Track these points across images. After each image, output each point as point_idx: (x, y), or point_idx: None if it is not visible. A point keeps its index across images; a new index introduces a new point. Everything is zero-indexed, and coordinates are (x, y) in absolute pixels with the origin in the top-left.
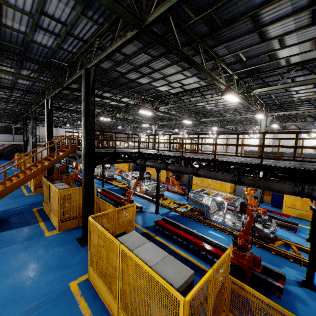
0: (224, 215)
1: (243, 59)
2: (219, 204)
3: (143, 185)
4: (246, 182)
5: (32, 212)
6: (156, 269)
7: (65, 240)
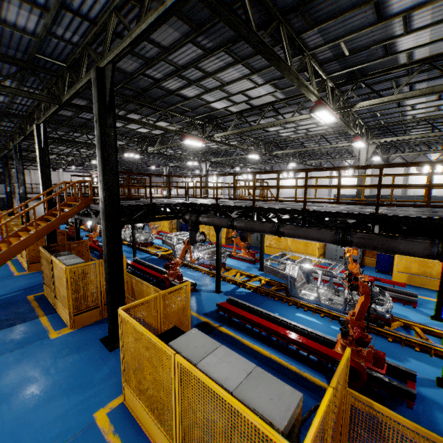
0: (318, 290)
1: (345, 53)
2: (308, 273)
3: (196, 251)
4: (356, 242)
5: (28, 301)
6: (241, 396)
7: (83, 343)
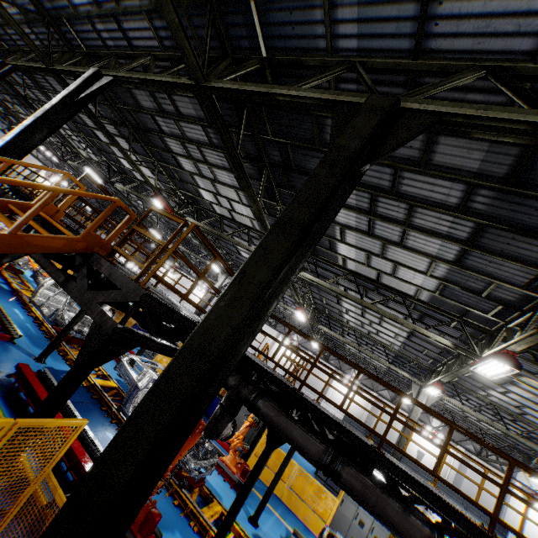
0: None
1: None
2: None
3: None
4: None
5: None
6: None
7: None
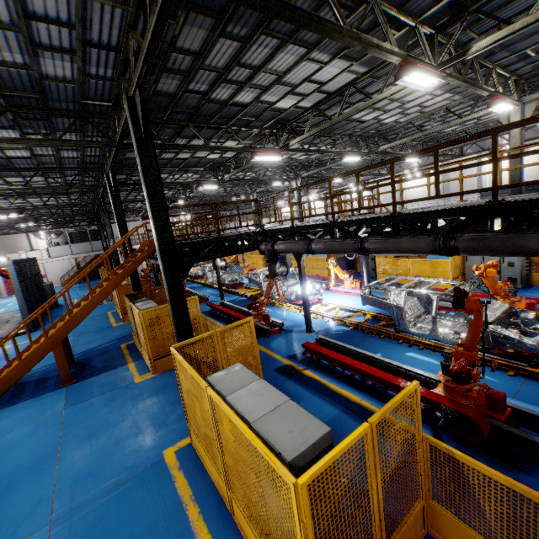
0: (434, 320)
1: None
2: (427, 301)
3: (283, 287)
4: (463, 247)
5: (120, 349)
6: (259, 428)
7: (162, 387)
